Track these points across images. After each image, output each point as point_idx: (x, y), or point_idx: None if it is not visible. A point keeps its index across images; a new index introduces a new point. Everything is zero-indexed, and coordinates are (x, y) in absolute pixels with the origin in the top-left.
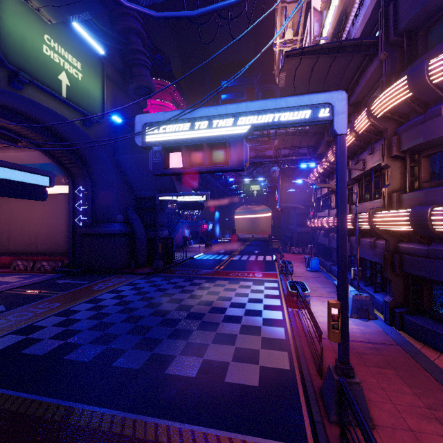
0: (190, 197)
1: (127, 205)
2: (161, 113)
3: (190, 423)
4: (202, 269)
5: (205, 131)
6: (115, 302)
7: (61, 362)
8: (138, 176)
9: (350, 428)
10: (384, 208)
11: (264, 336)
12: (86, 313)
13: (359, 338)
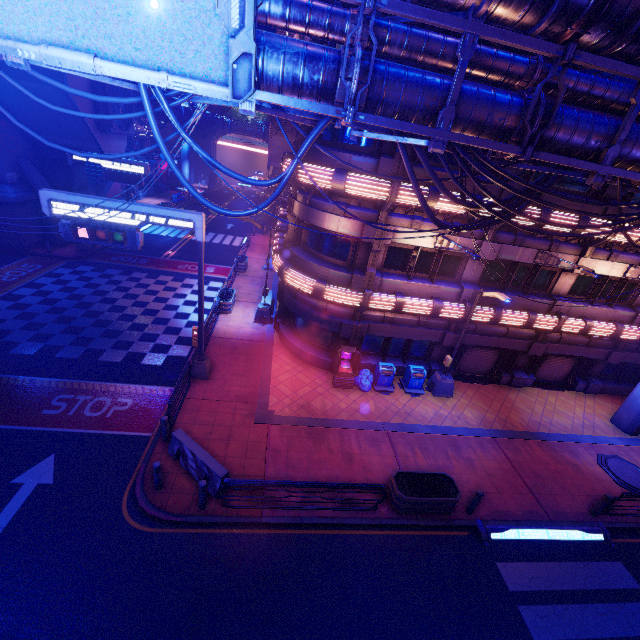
0: (121, 165)
1: (19, 156)
2: (64, 195)
3: (114, 382)
4: (147, 255)
5: (105, 217)
6: (38, 300)
7: (9, 355)
8: (29, 112)
9: (198, 380)
10: (282, 252)
11: (181, 336)
12: (9, 312)
13: (245, 337)
